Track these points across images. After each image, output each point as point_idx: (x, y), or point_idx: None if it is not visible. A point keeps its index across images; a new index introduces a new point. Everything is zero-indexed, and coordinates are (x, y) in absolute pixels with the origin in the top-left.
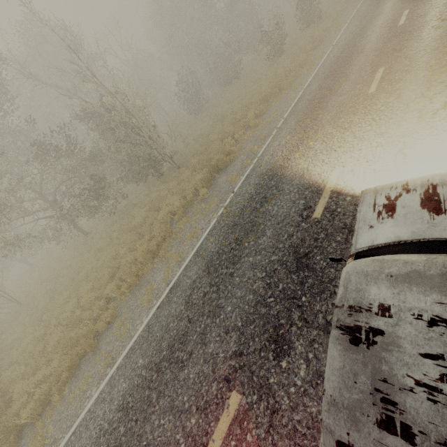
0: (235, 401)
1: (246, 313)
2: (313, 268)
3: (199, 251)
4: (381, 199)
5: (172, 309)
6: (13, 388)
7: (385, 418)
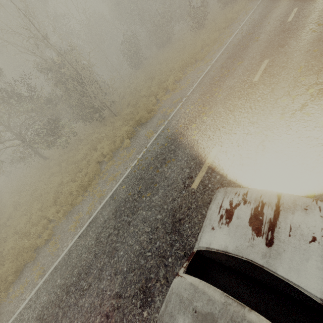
0: None
1: (131, 261)
2: (181, 234)
3: (114, 194)
4: (226, 202)
5: (87, 242)
6: None
7: None
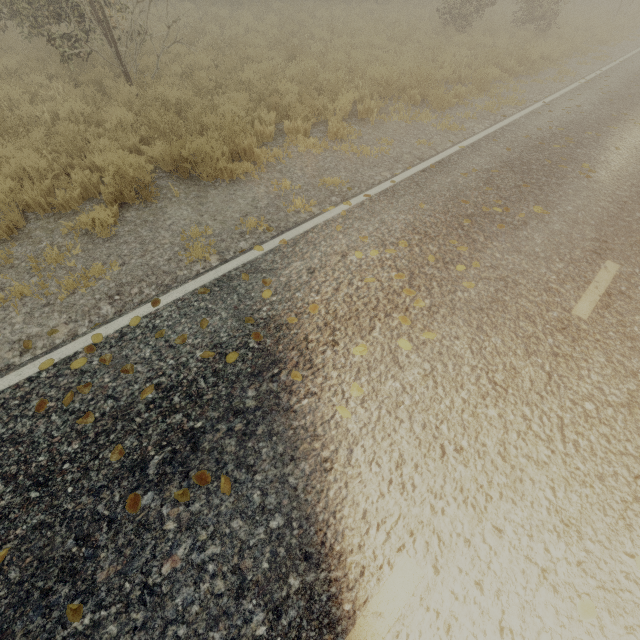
0: None
1: None
2: None
3: None
4: None
5: None
6: None
7: None
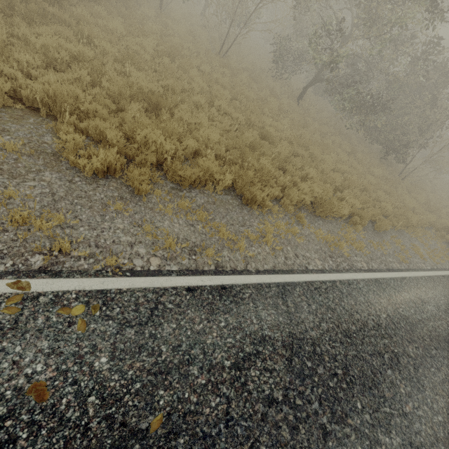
0: None
1: None
2: None
3: None
4: None
5: None
6: (295, 160)
7: None
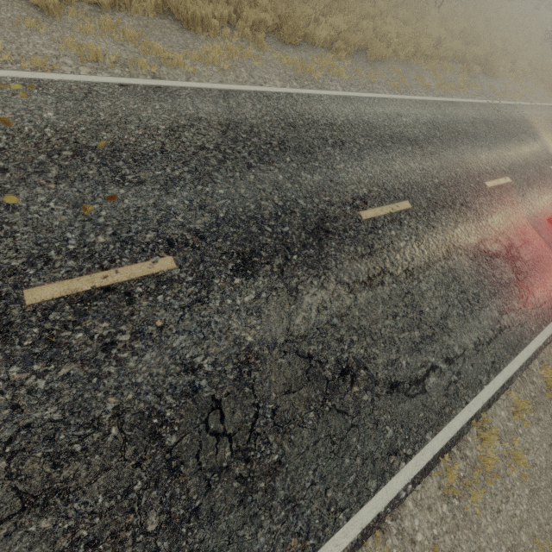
0: (509, 180)
1: (514, 163)
2: (546, 180)
3: (474, 105)
4: None
5: (460, 115)
6: None
7: None
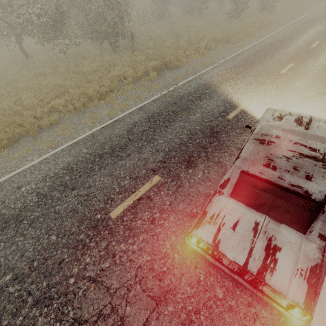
0: (157, 179)
1: (173, 146)
2: (219, 139)
3: (143, 108)
4: (277, 113)
5: (116, 131)
6: None
7: (267, 164)
